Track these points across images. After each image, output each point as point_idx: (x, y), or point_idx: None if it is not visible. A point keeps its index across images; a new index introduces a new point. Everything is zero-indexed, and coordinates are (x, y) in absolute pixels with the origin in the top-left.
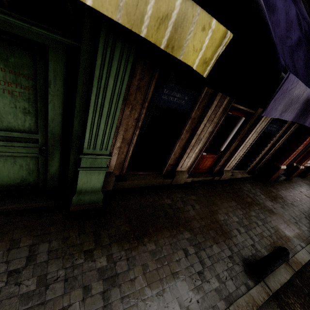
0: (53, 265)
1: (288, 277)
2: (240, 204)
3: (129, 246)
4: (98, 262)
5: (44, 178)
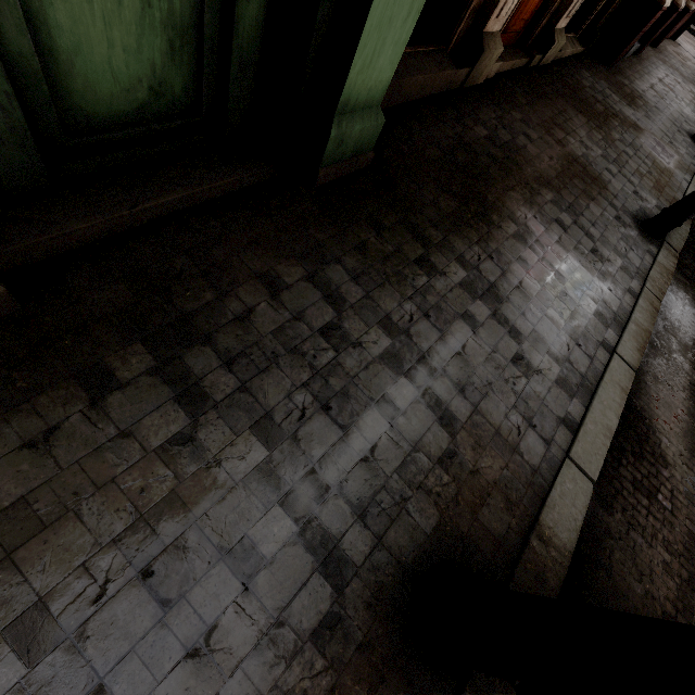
0: (383, 299)
1: (689, 229)
2: (593, 120)
3: (477, 235)
4: (451, 275)
5: (214, 77)
